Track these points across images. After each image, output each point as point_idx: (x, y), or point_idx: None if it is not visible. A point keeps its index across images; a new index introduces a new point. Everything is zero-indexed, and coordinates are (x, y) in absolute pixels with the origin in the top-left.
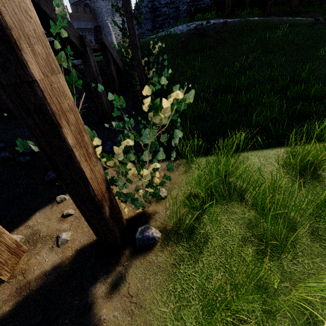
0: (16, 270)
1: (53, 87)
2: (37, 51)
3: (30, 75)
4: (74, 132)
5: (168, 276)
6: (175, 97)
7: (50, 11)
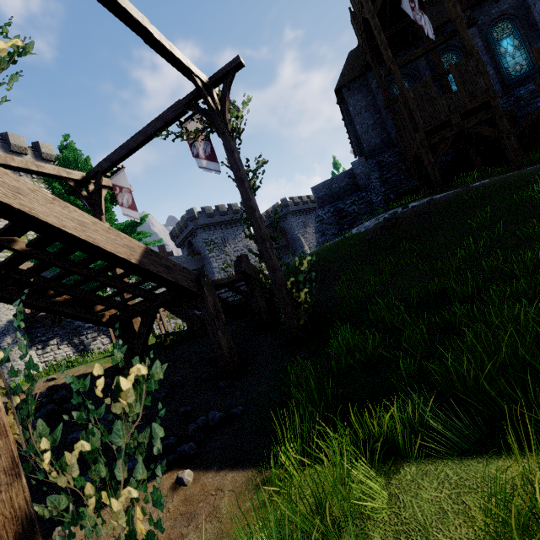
0: None
1: None
2: None
3: None
4: None
5: None
6: (137, 373)
7: (156, 267)
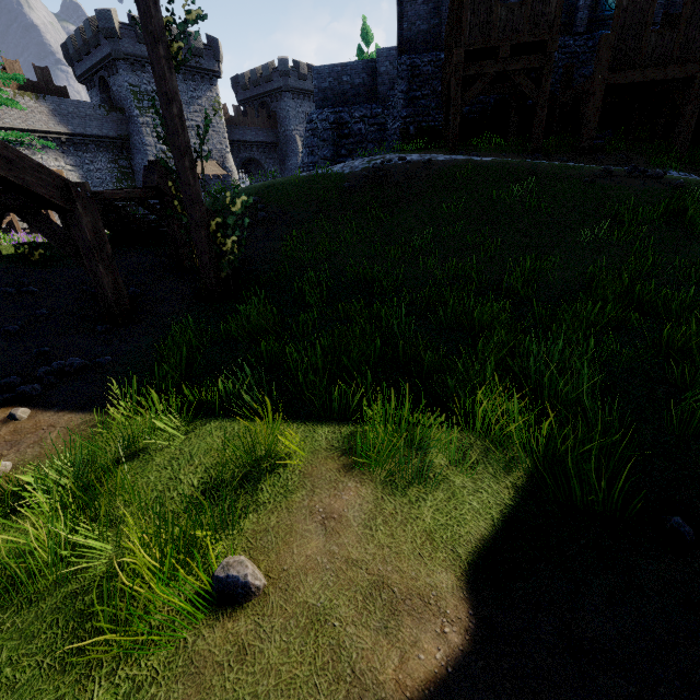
0: None
1: None
2: None
3: None
4: None
5: None
6: None
7: None
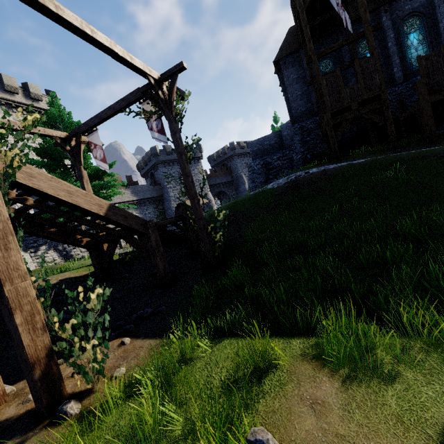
0: None
1: (19, 295)
2: (15, 281)
3: (4, 293)
4: (26, 315)
5: None
6: (98, 292)
7: (117, 217)
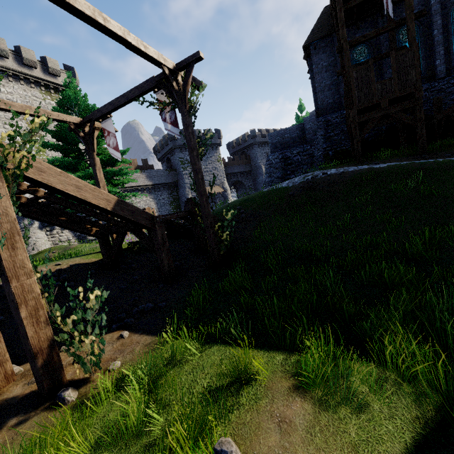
0: (1, 390)
1: (24, 291)
2: (21, 279)
3: (11, 289)
4: (30, 310)
5: (42, 431)
6: (97, 293)
7: (124, 212)
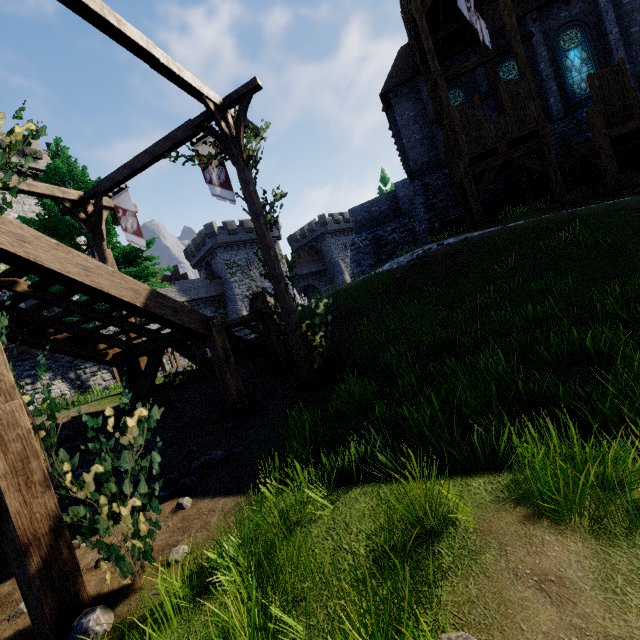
0: None
1: (1, 424)
2: None
3: None
4: (13, 460)
5: None
6: (140, 415)
7: (162, 309)
